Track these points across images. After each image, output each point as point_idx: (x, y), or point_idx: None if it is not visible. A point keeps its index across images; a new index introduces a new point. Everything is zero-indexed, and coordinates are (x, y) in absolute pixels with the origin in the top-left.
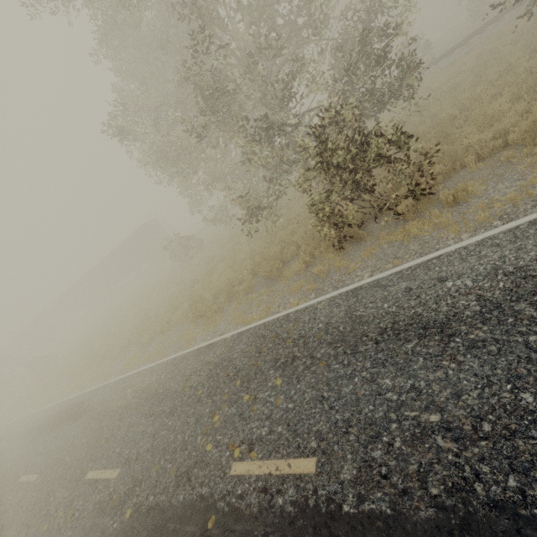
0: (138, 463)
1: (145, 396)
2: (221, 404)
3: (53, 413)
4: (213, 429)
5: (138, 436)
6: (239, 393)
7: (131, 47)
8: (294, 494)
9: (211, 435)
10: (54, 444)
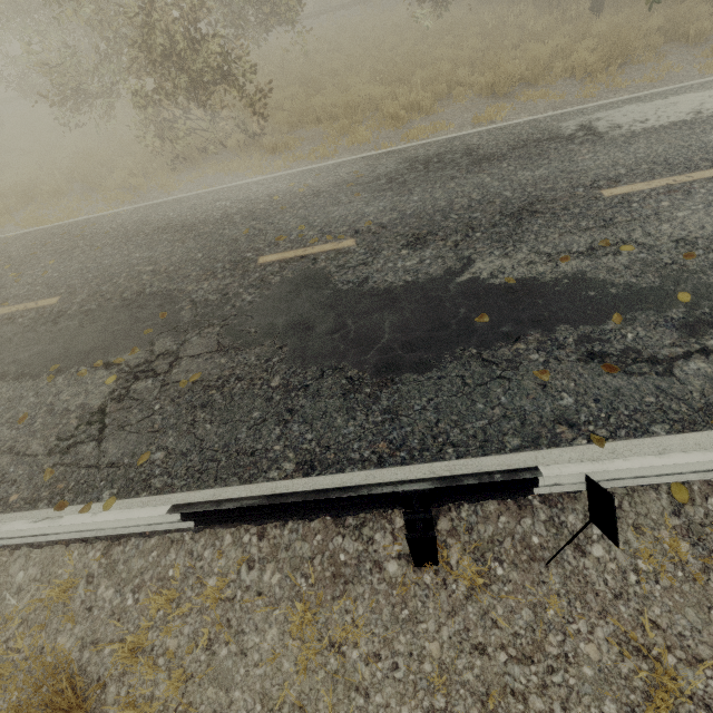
0: None
1: None
2: None
3: None
4: None
5: None
6: (6, 274)
7: None
8: (34, 315)
9: None
10: None
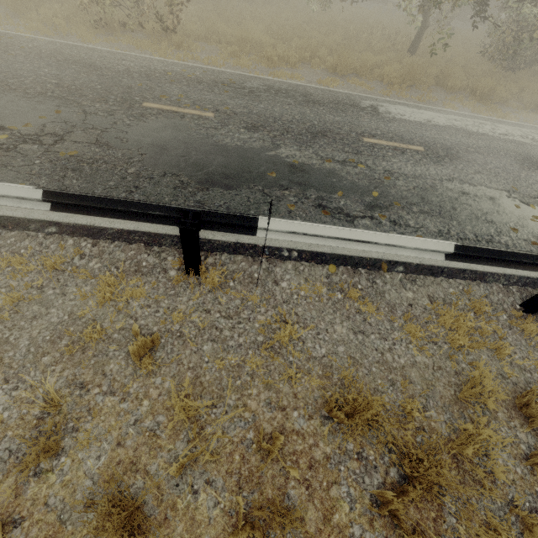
0: None
1: None
2: None
3: None
4: None
5: None
6: None
7: None
8: None
9: None
10: None
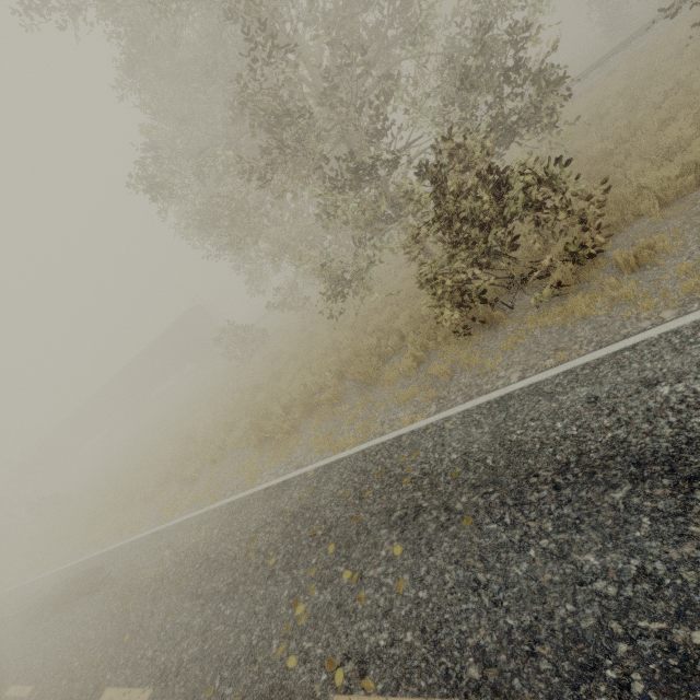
0: (180, 681)
1: (190, 563)
2: (306, 583)
3: (60, 582)
4: (297, 628)
5: (180, 632)
6: (334, 567)
7: (165, 77)
8: None
9: (294, 638)
10: (58, 634)
